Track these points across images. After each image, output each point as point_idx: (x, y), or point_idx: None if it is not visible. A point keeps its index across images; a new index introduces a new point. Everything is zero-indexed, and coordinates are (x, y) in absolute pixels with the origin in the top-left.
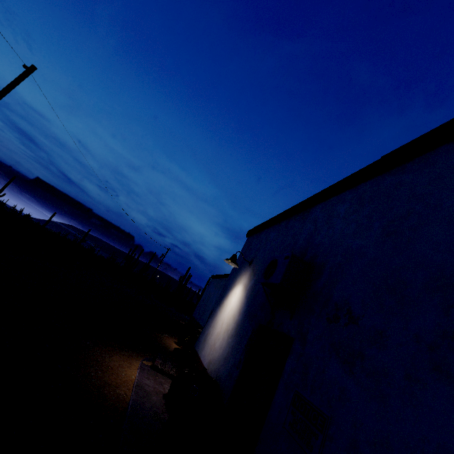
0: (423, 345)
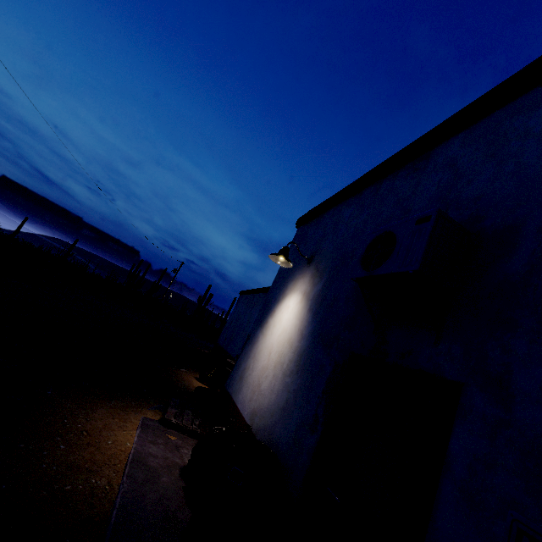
0: None
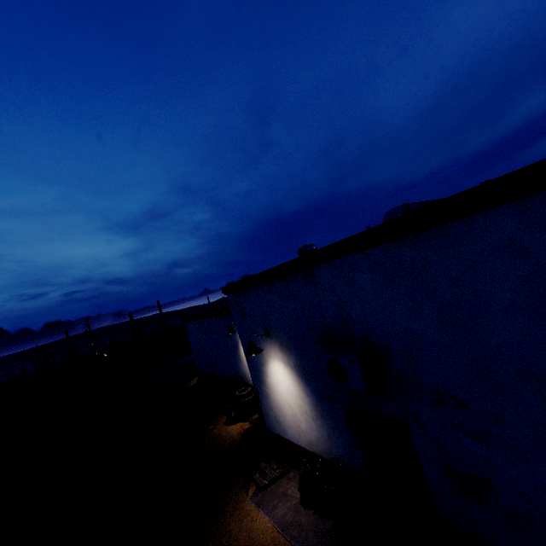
0: (540, 424)
